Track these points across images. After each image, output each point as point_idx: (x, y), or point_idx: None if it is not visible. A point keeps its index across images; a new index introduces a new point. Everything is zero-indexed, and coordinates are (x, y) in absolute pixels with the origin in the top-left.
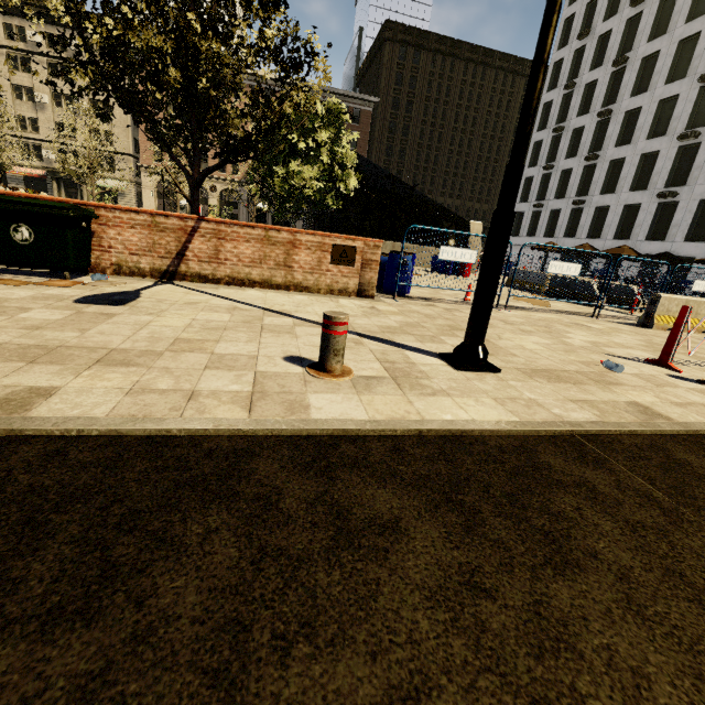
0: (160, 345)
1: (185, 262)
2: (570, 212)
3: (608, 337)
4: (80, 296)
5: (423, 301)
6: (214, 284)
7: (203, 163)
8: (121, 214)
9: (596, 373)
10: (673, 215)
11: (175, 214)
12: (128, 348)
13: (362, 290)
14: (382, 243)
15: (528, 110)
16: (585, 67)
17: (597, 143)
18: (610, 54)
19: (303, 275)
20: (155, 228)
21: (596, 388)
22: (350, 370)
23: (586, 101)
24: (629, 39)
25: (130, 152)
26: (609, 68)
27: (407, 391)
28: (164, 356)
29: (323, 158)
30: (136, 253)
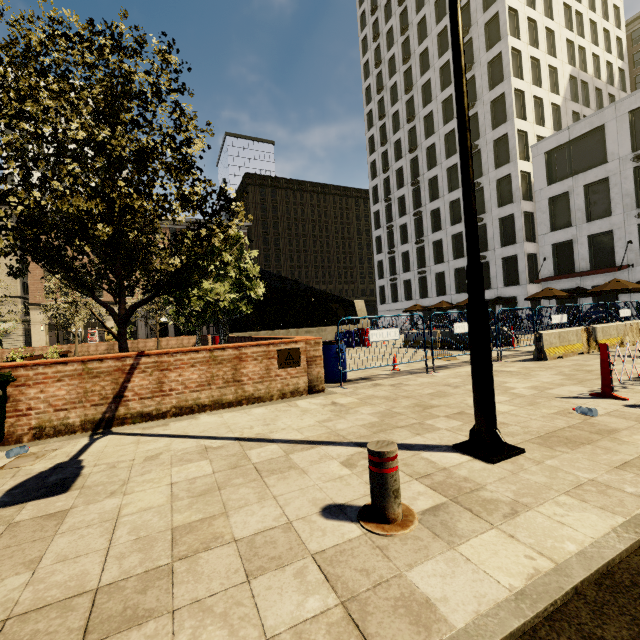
0: (158, 552)
1: (124, 404)
2: (418, 280)
3: (535, 378)
4: (2, 493)
5: (365, 381)
6: (159, 420)
7: (97, 292)
8: (45, 369)
9: (585, 424)
10: (489, 270)
11: (111, 355)
12: (117, 578)
13: (313, 386)
14: (287, 332)
15: (472, 223)
16: (393, 188)
17: (419, 232)
18: (407, 179)
19: (253, 386)
20: (87, 375)
21: (609, 442)
22: (407, 507)
23: (402, 208)
24: (415, 170)
25: (18, 294)
26: (410, 187)
27: (489, 518)
28: (178, 574)
29: (231, 274)
30: (62, 408)
